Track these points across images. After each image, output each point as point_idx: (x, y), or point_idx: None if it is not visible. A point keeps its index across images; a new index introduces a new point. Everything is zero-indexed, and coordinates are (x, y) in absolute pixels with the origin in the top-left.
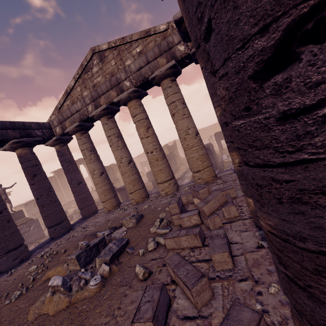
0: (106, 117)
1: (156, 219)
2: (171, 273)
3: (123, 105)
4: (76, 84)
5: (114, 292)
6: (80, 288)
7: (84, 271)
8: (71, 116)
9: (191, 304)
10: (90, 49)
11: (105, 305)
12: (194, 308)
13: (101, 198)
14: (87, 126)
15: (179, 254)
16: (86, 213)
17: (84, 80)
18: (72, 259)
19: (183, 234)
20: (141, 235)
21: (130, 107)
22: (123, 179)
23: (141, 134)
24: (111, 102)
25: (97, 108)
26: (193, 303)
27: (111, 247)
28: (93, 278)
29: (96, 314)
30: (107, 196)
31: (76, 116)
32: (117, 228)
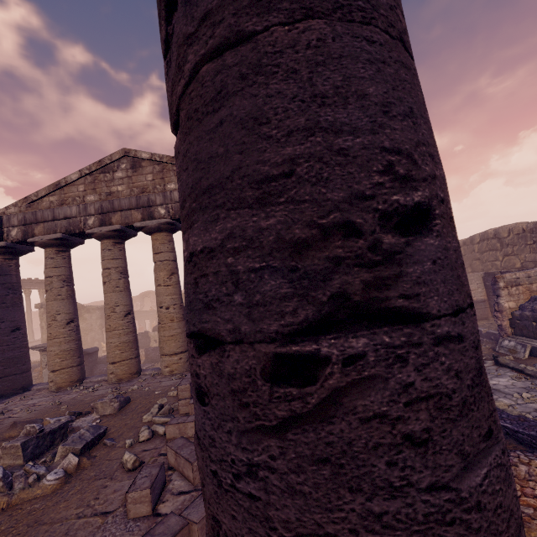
0: (113, 241)
1: (152, 406)
2: (172, 457)
3: (146, 233)
4: (80, 180)
5: (87, 486)
6: (28, 485)
7: (35, 464)
8: (51, 221)
9: (188, 483)
10: (123, 149)
11: (73, 499)
12: (191, 485)
13: (52, 363)
14: (74, 242)
15: (184, 437)
16: (7, 388)
17: (96, 181)
18: (13, 447)
19: (192, 420)
20: (127, 424)
21: (156, 240)
22: (108, 337)
23: (159, 279)
24: (129, 224)
25: (104, 225)
26: (192, 479)
27: (83, 435)
28: (53, 472)
29: (60, 508)
30: (66, 361)
31: (60, 224)
32: (82, 416)
